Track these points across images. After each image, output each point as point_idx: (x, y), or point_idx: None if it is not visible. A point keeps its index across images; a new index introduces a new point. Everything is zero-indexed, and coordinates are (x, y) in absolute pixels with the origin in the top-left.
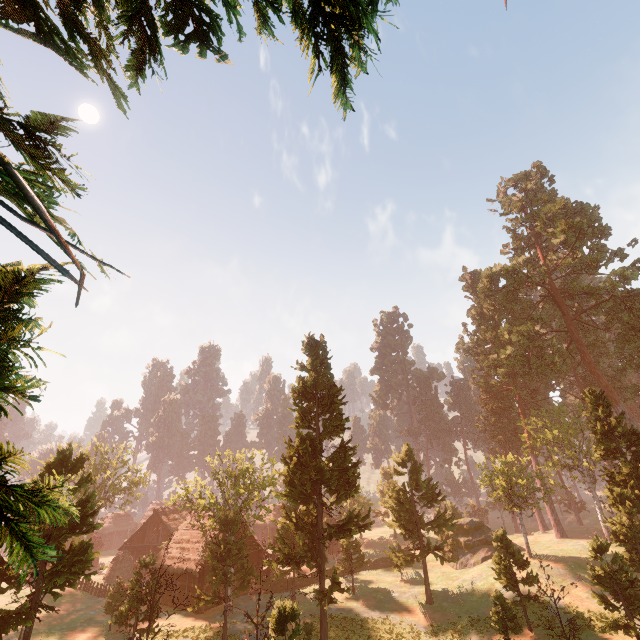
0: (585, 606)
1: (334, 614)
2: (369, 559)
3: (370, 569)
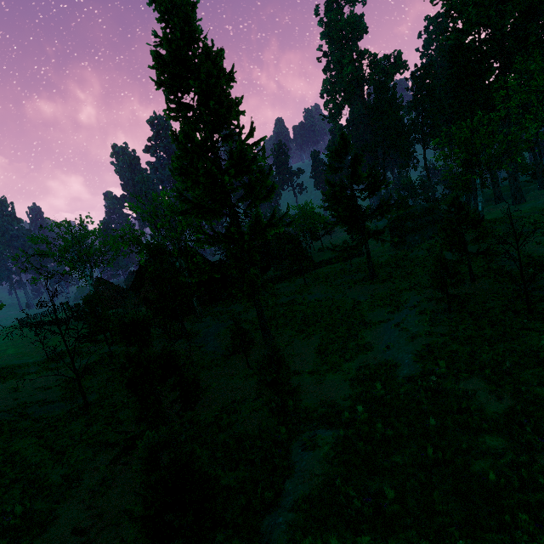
0: (543, 250)
1: (285, 302)
2: (324, 259)
3: (326, 266)
